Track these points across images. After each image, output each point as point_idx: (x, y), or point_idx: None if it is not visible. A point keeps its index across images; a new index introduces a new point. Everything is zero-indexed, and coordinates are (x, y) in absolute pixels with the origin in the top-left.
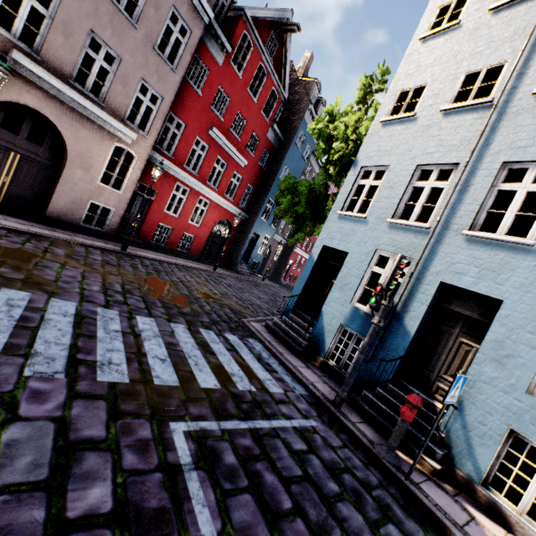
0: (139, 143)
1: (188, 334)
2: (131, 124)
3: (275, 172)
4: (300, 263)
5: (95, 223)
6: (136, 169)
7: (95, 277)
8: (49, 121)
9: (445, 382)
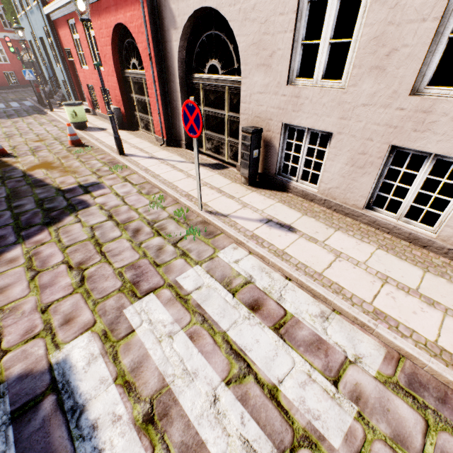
0: None
1: None
2: None
3: None
4: None
5: None
6: None
7: None
8: None
9: None
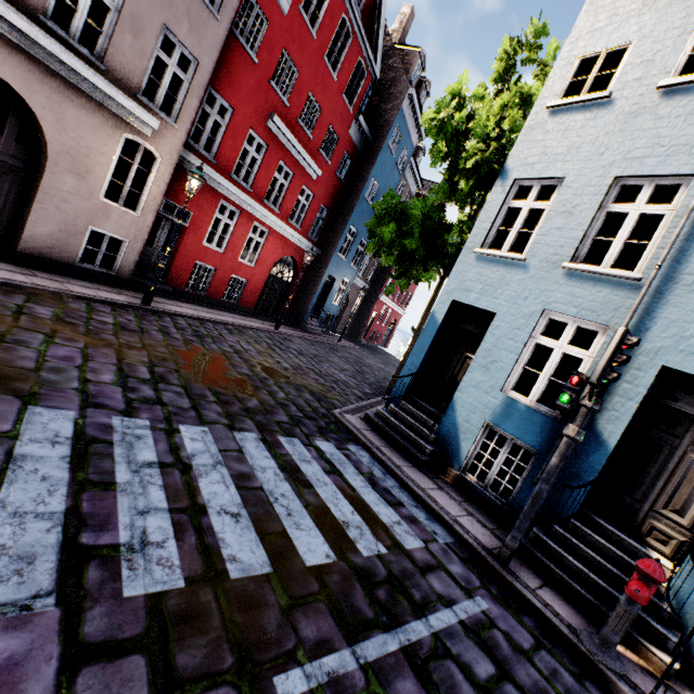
0: (163, 136)
1: (263, 451)
2: (150, 103)
3: (359, 187)
4: (385, 315)
5: (99, 262)
6: (159, 178)
7: (104, 356)
8: (12, 91)
9: (663, 520)
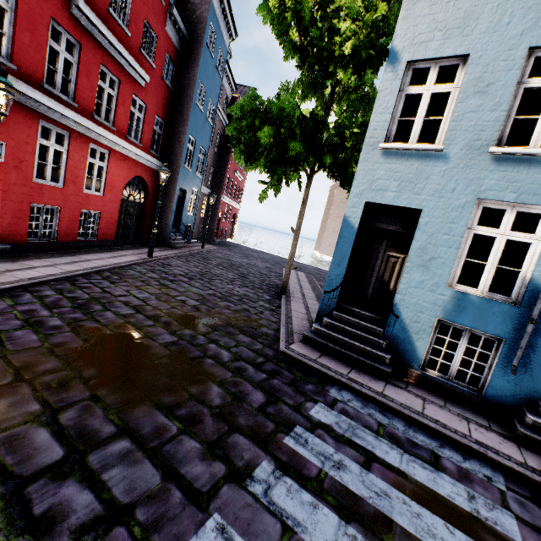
0: None
1: (301, 495)
2: None
3: (188, 93)
4: (228, 213)
5: None
6: None
7: None
8: None
9: None
